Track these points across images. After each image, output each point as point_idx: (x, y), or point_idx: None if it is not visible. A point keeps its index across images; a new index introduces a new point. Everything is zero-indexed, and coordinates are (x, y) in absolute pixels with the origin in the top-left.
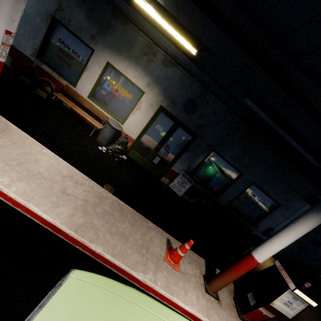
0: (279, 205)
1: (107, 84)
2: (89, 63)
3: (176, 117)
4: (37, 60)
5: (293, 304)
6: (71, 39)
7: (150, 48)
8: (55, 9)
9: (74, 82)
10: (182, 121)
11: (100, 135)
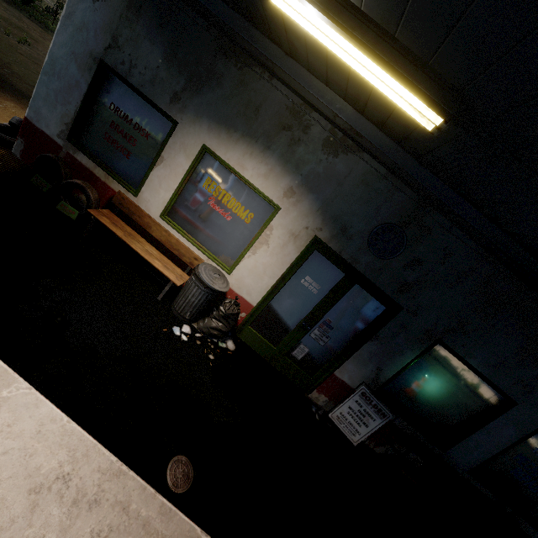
0: None
1: (200, 190)
2: (166, 149)
3: (351, 262)
4: (69, 144)
5: None
6: (134, 102)
7: (297, 115)
8: (106, 46)
9: (137, 186)
10: (365, 273)
11: (179, 299)
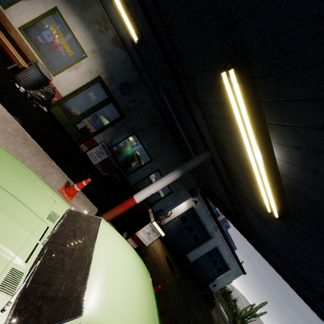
0: (172, 192)
1: (48, 28)
2: None
3: (111, 92)
4: None
5: (151, 235)
6: None
7: (104, 21)
8: None
9: (6, 4)
10: (116, 98)
11: (22, 73)
